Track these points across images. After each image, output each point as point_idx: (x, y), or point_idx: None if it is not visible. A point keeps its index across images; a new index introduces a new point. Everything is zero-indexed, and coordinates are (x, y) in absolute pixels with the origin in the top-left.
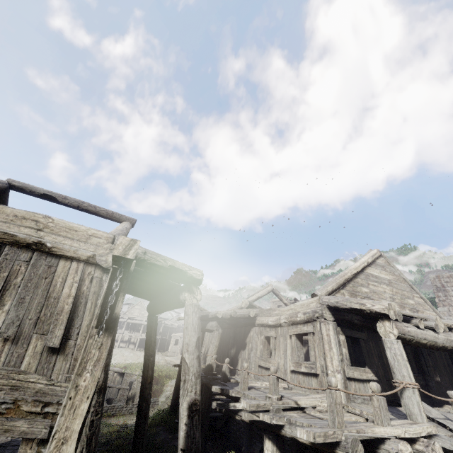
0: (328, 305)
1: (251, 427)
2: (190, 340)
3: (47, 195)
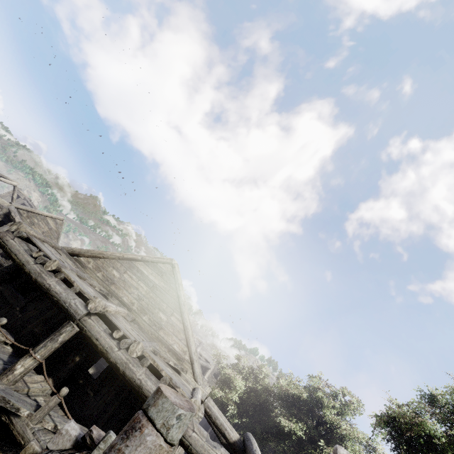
0: (9, 209)
1: None
2: None
3: None
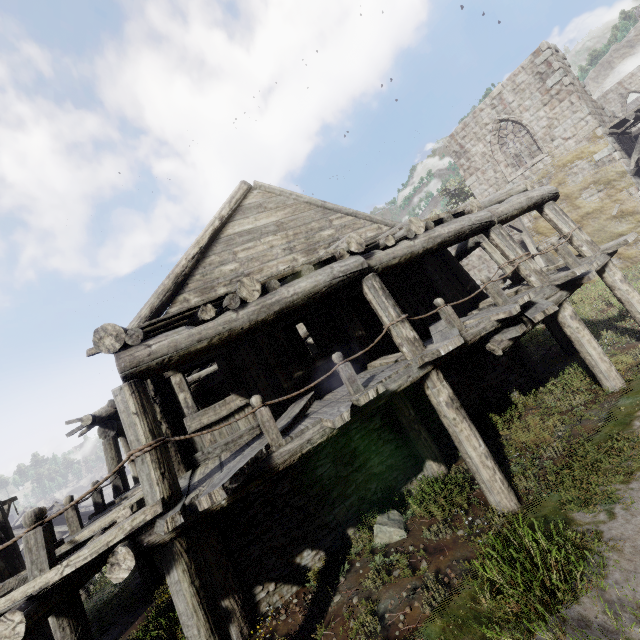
0: None
1: None
2: None
3: None
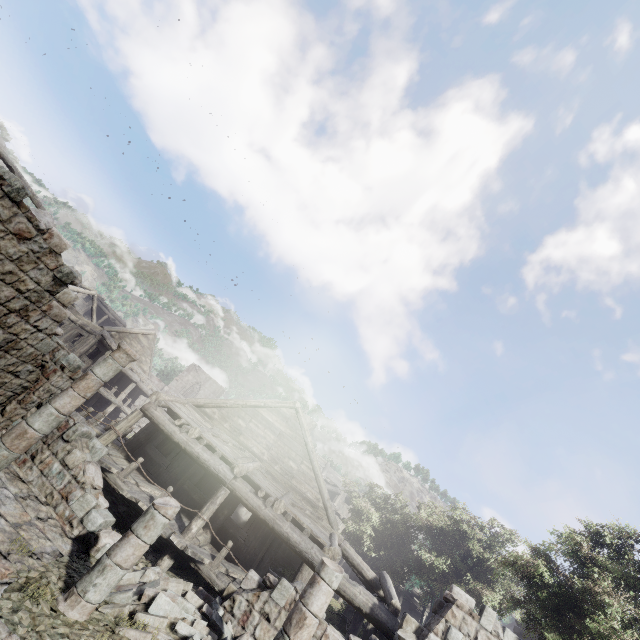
0: (103, 335)
1: None
2: None
3: (12, 167)
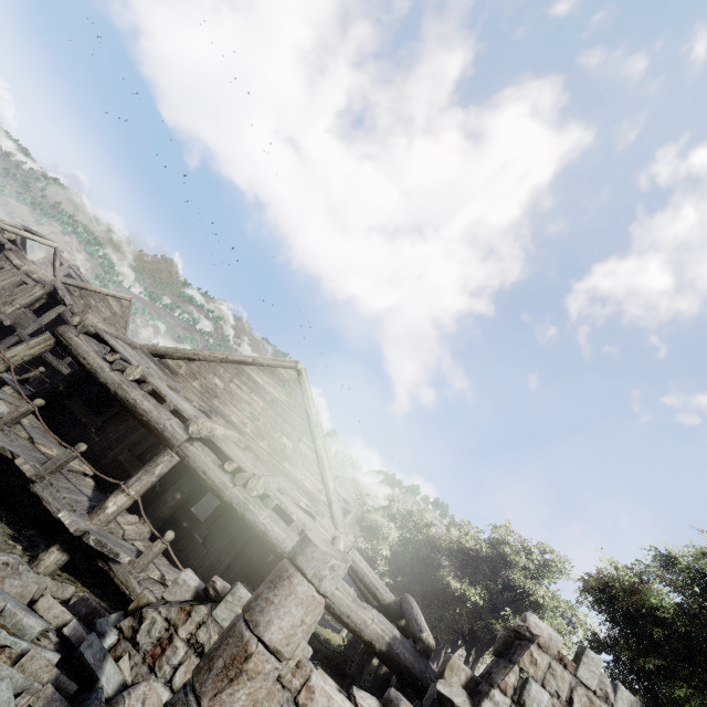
0: (55, 285)
1: None
2: None
3: None
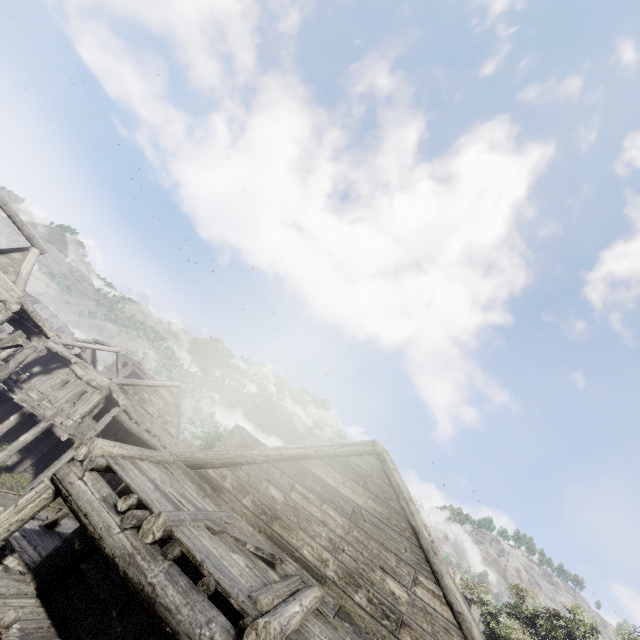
0: (110, 388)
1: (7, 415)
2: (20, 359)
3: None
